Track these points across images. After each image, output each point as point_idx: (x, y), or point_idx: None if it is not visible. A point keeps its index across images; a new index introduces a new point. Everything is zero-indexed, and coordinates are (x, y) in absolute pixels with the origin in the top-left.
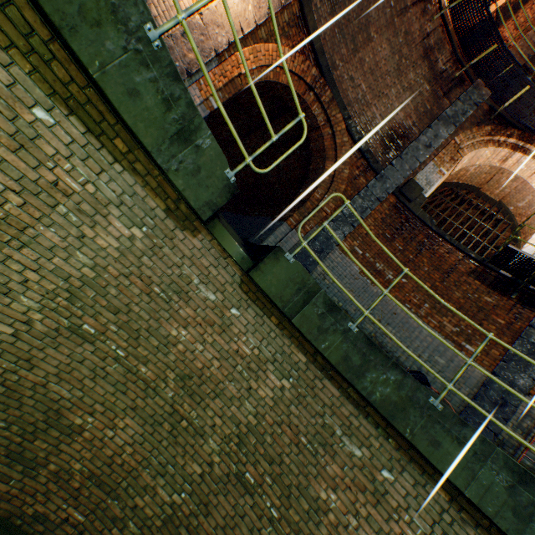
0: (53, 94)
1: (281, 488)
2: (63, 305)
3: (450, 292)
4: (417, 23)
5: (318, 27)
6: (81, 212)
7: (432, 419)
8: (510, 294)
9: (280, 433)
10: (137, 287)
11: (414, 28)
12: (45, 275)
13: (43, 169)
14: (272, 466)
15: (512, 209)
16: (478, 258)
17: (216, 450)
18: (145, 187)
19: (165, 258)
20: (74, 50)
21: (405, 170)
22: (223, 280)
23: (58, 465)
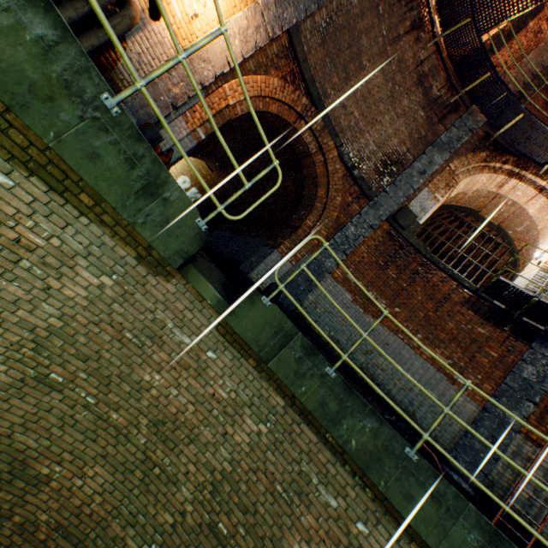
0: (11, 159)
1: (254, 540)
2: (29, 355)
3: (444, 322)
4: (410, 51)
5: (308, 57)
6: (46, 265)
7: (407, 470)
8: (503, 326)
9: (255, 480)
10: (108, 334)
11: (407, 55)
12: (9, 327)
13: (4, 228)
14: (246, 515)
15: (511, 233)
16: (472, 288)
17: (189, 499)
18: (114, 237)
19: (138, 304)
20: (27, 124)
21: (398, 197)
22: (199, 323)
23: (23, 516)
